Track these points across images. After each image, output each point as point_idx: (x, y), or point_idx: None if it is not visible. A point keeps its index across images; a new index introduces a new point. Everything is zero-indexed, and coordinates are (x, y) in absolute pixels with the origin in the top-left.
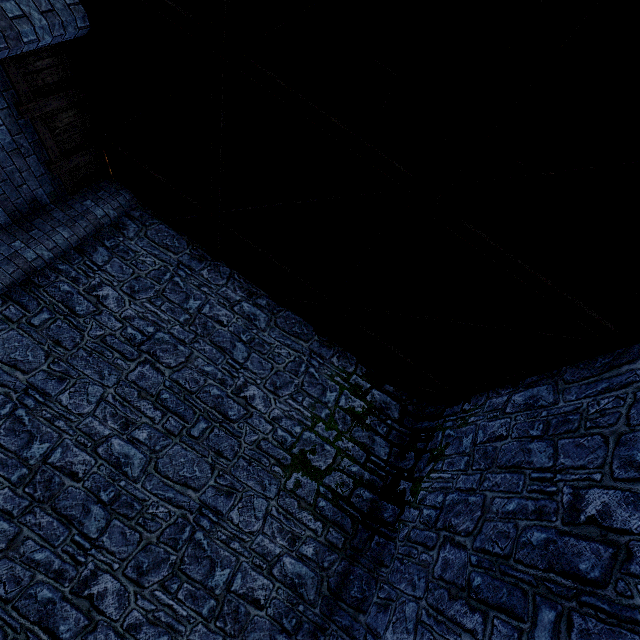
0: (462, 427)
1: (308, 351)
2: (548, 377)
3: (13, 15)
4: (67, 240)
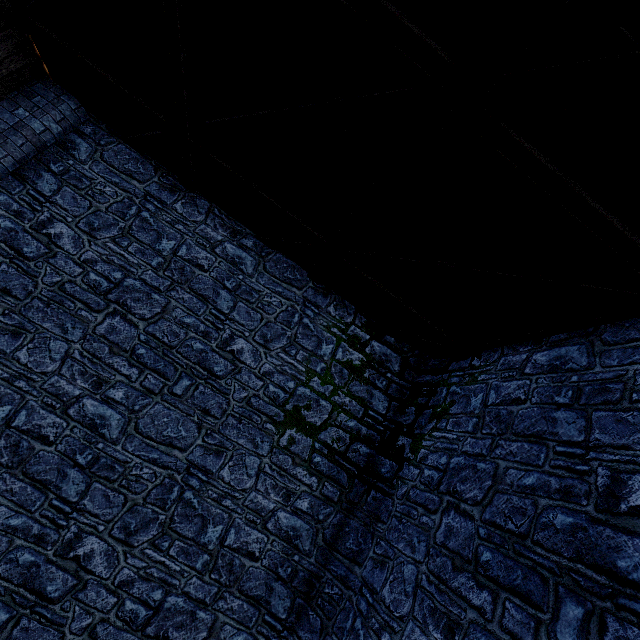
0: (470, 385)
1: (302, 299)
2: (581, 336)
3: None
4: None
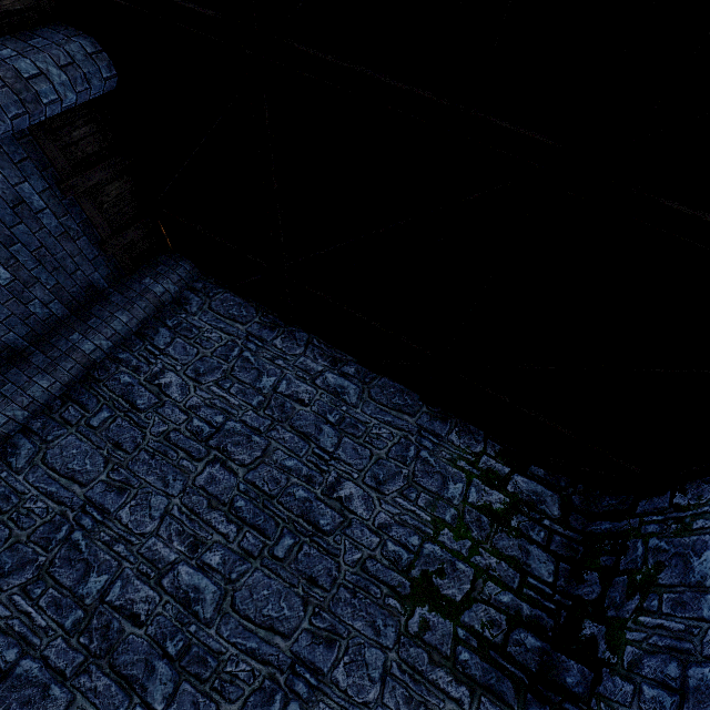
0: (682, 536)
1: (416, 428)
2: None
3: (29, 75)
4: (126, 325)
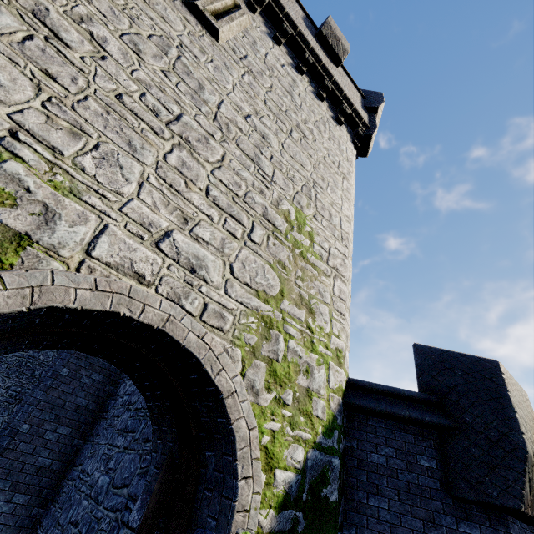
0: None
1: None
2: None
3: None
4: None
